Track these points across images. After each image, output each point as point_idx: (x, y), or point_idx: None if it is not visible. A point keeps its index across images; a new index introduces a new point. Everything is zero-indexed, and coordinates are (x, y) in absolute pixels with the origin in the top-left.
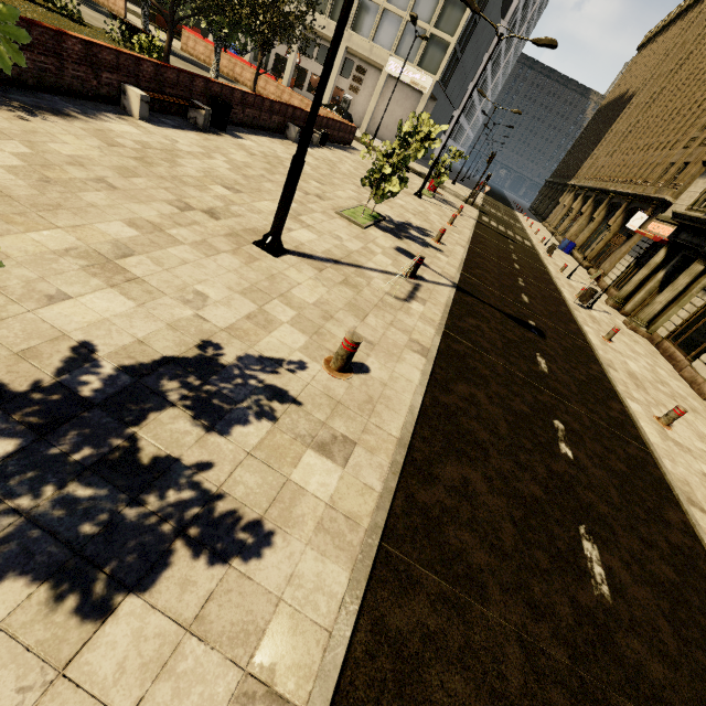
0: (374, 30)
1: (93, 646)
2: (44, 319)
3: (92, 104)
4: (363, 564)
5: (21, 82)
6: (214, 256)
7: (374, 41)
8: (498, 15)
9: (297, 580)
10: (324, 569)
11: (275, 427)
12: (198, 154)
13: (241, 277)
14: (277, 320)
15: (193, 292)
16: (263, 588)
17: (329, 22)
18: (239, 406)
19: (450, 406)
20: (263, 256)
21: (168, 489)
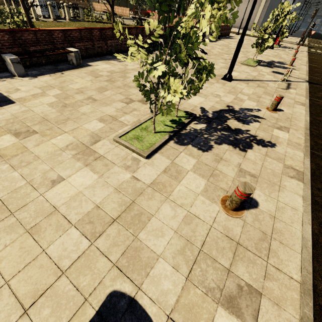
0: None
1: (247, 155)
2: (189, 103)
3: None
4: (306, 152)
5: None
6: (213, 84)
7: None
8: None
9: (287, 152)
10: (294, 152)
11: (261, 124)
12: None
13: (224, 89)
14: (243, 99)
15: (215, 94)
16: (279, 152)
17: None
18: (247, 119)
19: None
20: (226, 82)
21: (242, 134)
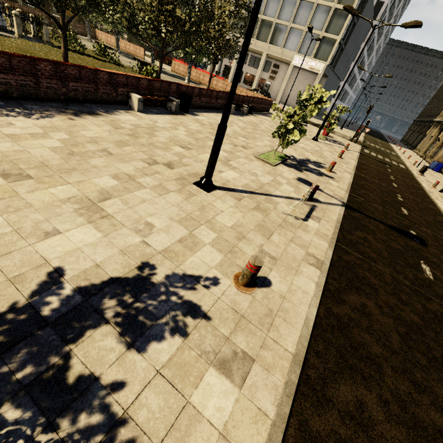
0: (284, 41)
1: None
2: (37, 250)
3: (112, 106)
4: None
5: (76, 99)
6: (165, 195)
7: (284, 47)
8: (371, 17)
9: None
10: None
11: (184, 343)
12: (168, 128)
13: (180, 209)
14: (201, 242)
15: (144, 223)
16: None
17: (256, 42)
18: (159, 322)
19: (342, 317)
20: (198, 192)
21: (81, 411)
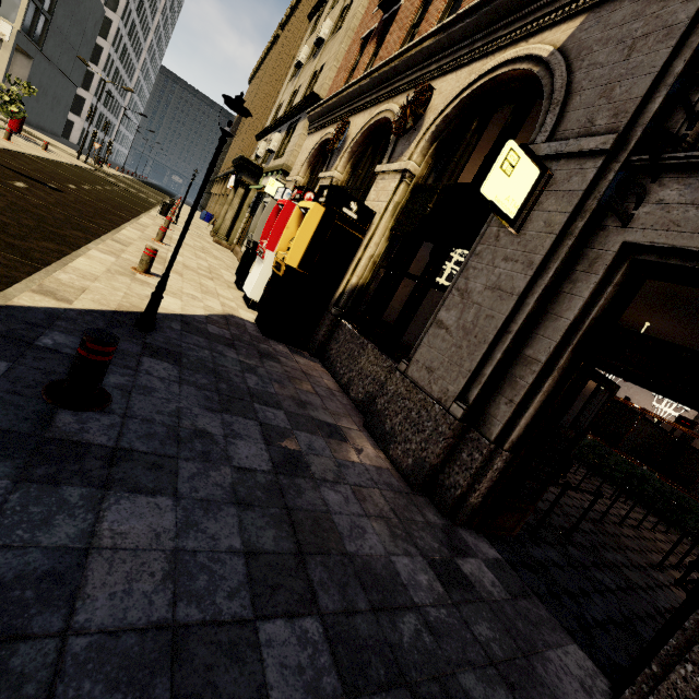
0: None
1: None
2: None
3: None
4: None
5: None
6: None
7: None
8: None
9: None
10: None
11: None
12: None
13: None
14: None
15: None
16: None
17: None
18: None
19: None
20: None
21: None
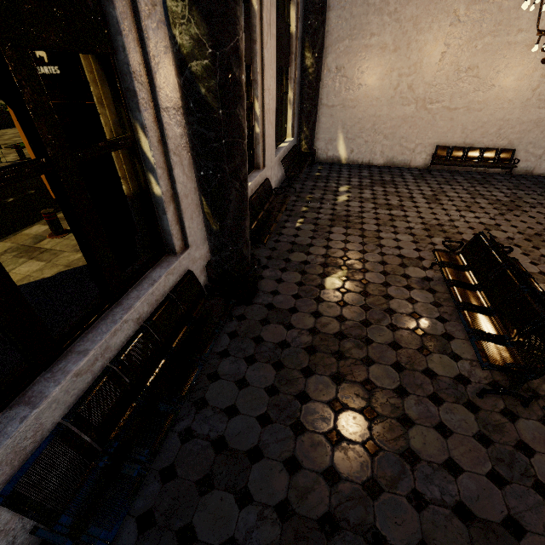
0: None
1: None
2: None
3: None
4: None
5: None
6: None
7: None
8: None
9: None
10: None
11: None
12: None
13: None
14: None
15: None
16: None
17: None
18: None
19: None
20: None
21: None
